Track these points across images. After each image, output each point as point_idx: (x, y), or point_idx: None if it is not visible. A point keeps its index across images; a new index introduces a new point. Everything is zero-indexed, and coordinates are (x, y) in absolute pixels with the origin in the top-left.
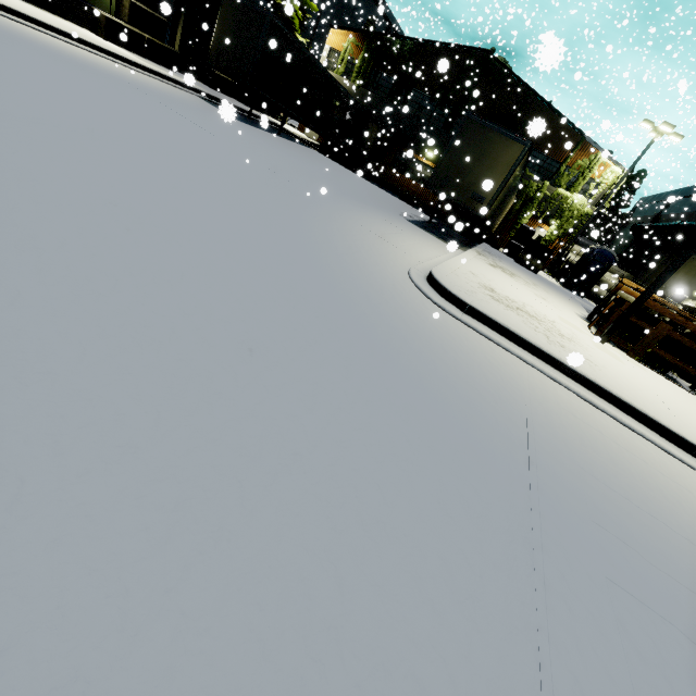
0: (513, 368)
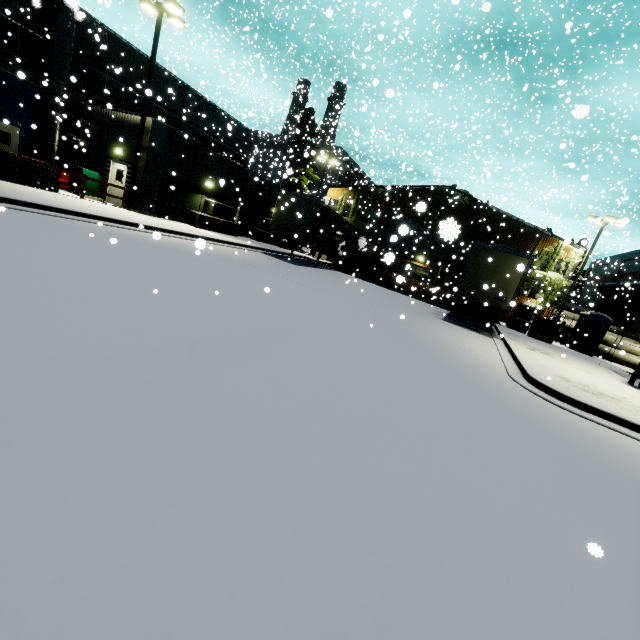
0: None
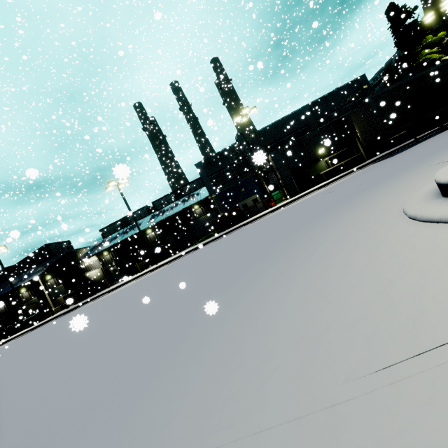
0: None
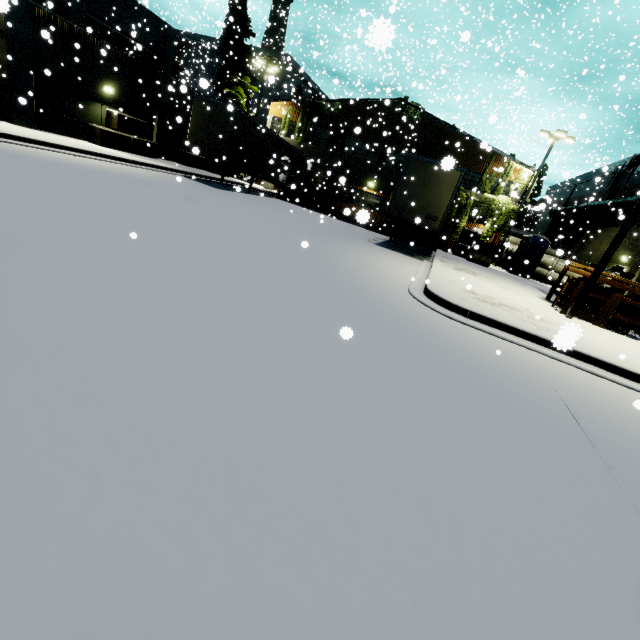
0: (525, 356)
